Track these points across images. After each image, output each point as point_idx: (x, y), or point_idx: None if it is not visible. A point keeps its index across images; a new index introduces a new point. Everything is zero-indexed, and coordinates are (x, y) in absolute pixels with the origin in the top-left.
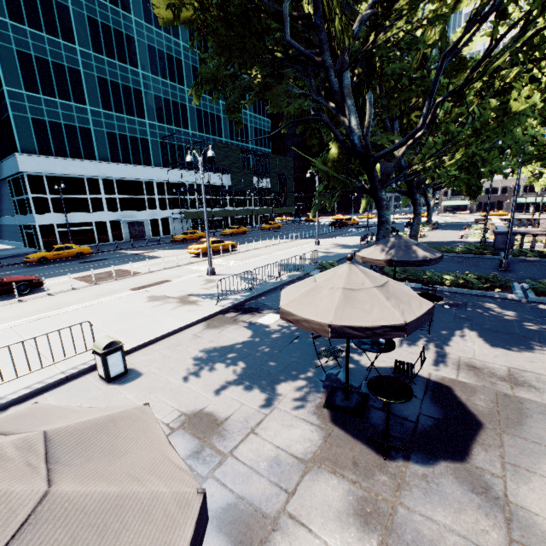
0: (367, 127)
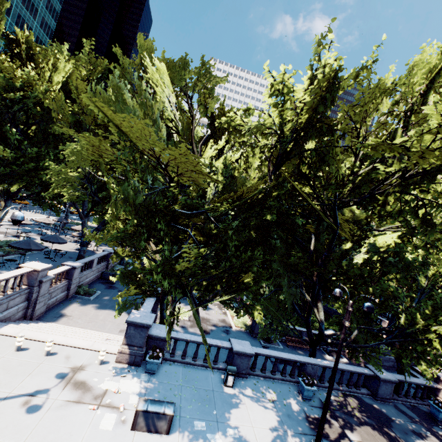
0: None
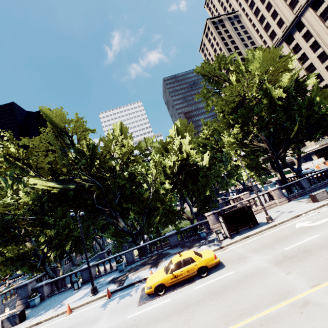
0: None
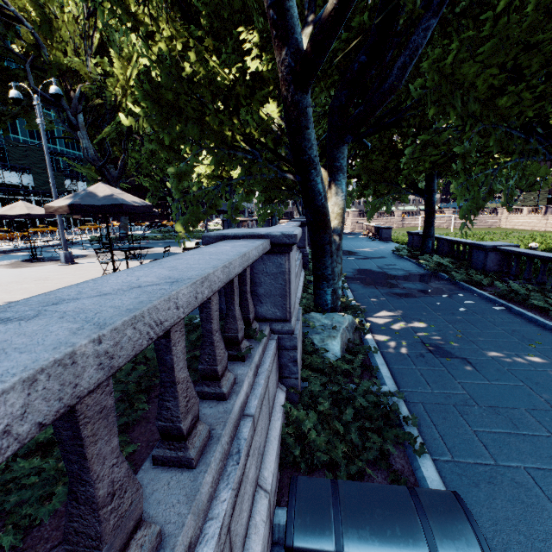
0: (83, 149)
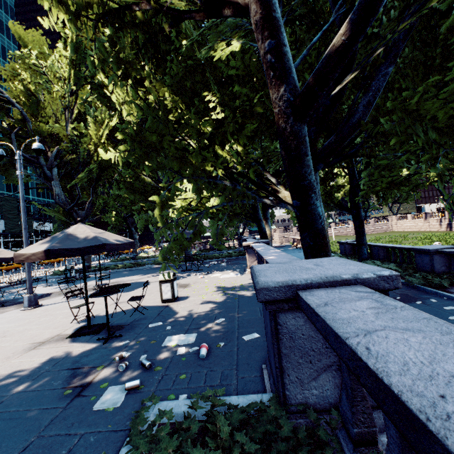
0: (55, 196)
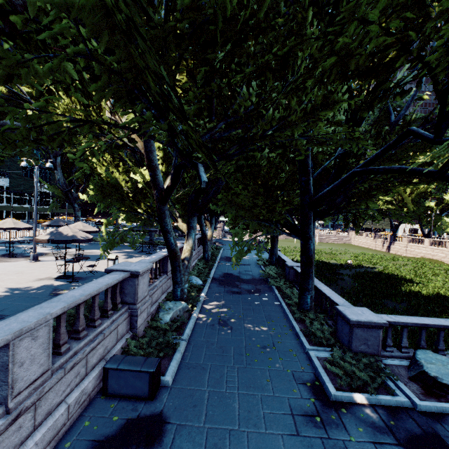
0: (56, 181)
